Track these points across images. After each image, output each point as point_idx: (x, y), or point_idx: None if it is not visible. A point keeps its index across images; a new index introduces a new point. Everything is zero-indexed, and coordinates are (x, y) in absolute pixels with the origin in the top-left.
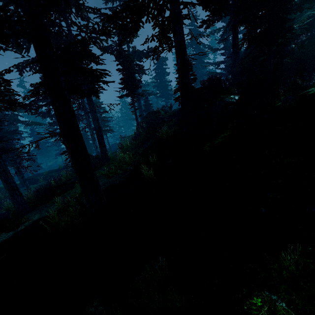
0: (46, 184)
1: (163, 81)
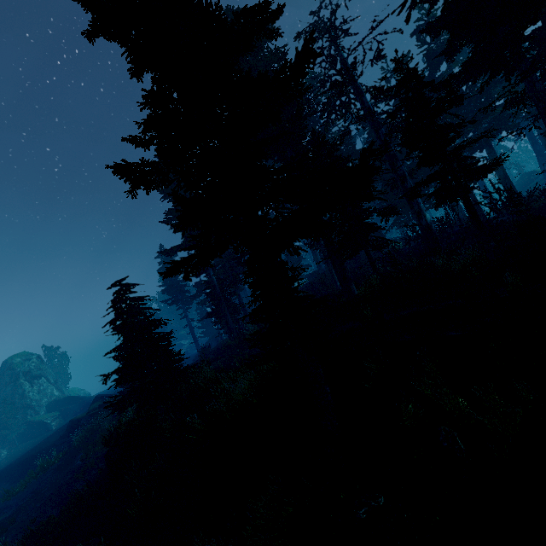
0: None
1: None
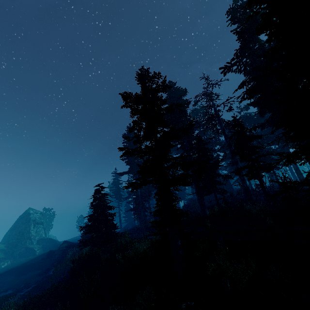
0: None
1: None
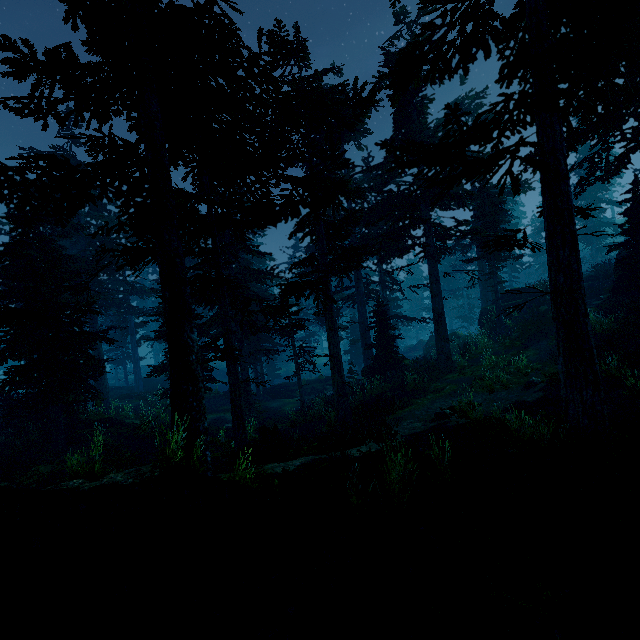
0: (323, 397)
1: None
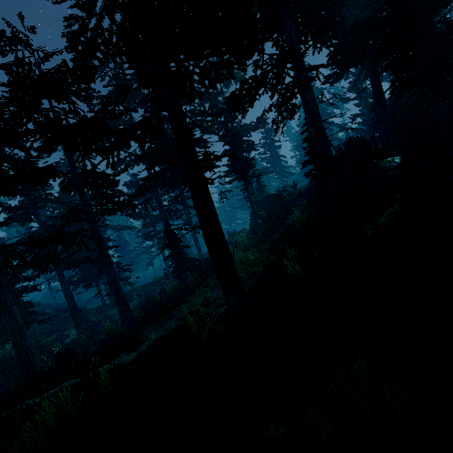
0: (144, 301)
1: (276, 155)
